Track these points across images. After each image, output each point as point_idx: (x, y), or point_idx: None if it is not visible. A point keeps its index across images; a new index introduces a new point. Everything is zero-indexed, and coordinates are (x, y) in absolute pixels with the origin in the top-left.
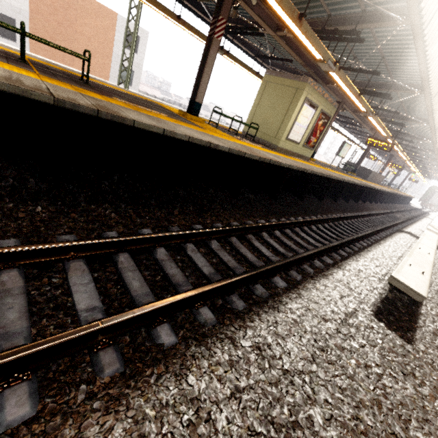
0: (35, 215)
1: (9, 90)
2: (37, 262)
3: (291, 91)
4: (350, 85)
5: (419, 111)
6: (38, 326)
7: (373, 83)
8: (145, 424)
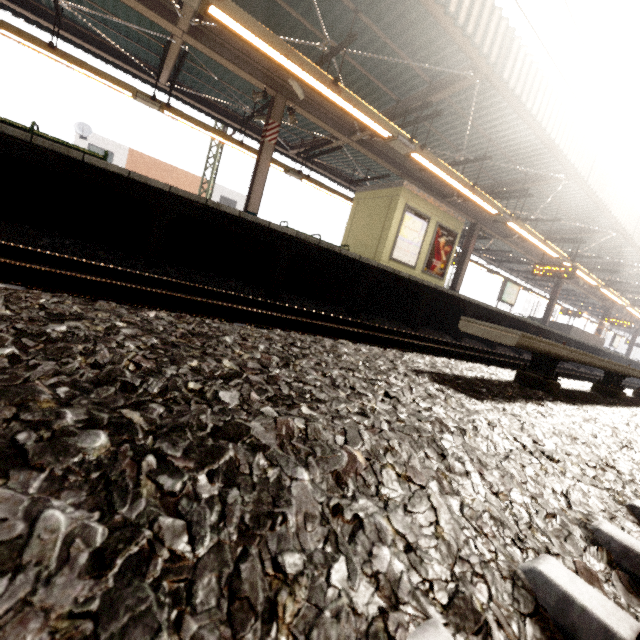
0: None
1: None
2: None
3: (386, 200)
4: (450, 171)
5: (593, 216)
6: None
7: (502, 184)
8: None
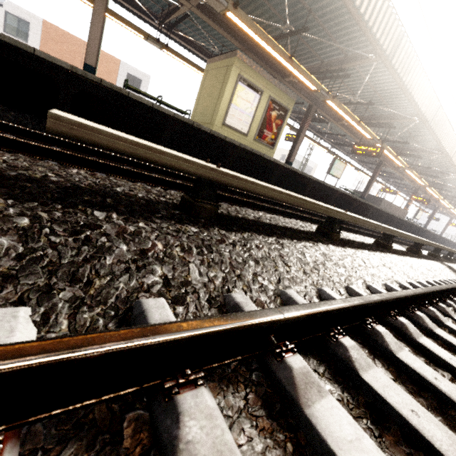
0: None
1: None
2: None
3: (224, 70)
4: (267, 38)
5: (403, 103)
6: None
7: (327, 64)
8: None
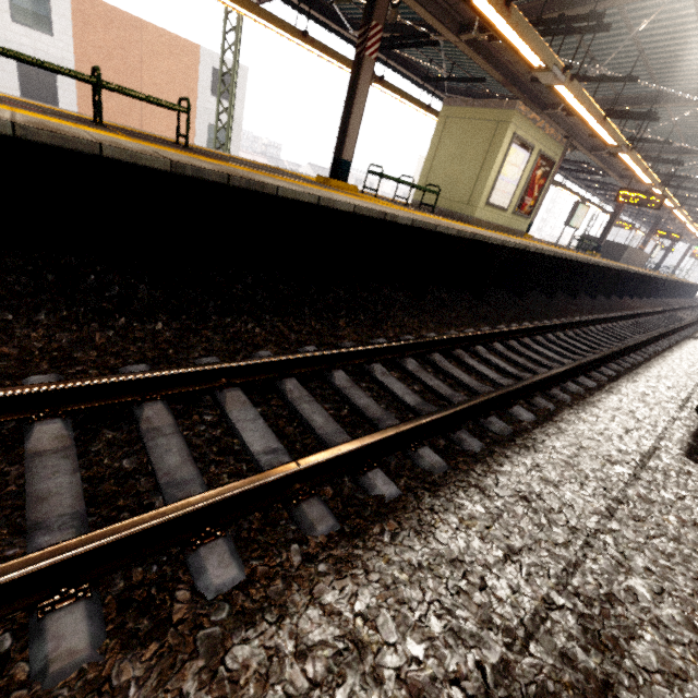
0: (157, 335)
1: (114, 156)
2: (177, 395)
3: (489, 126)
4: (590, 103)
5: None
6: (207, 474)
7: (624, 98)
8: (400, 589)
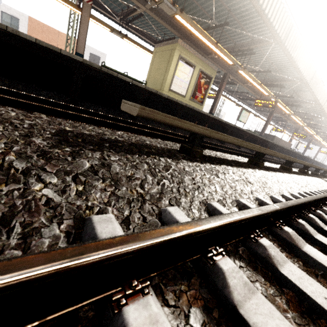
0: None
1: None
2: None
3: (169, 52)
4: (202, 31)
5: (290, 70)
6: None
7: (239, 46)
8: None
